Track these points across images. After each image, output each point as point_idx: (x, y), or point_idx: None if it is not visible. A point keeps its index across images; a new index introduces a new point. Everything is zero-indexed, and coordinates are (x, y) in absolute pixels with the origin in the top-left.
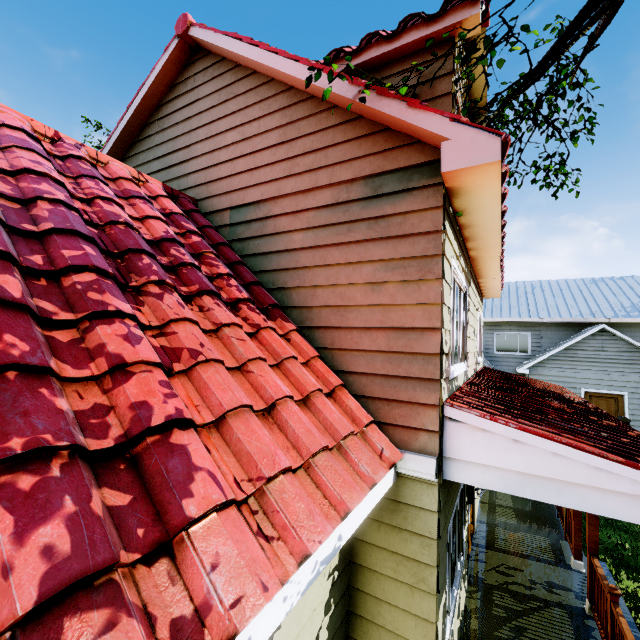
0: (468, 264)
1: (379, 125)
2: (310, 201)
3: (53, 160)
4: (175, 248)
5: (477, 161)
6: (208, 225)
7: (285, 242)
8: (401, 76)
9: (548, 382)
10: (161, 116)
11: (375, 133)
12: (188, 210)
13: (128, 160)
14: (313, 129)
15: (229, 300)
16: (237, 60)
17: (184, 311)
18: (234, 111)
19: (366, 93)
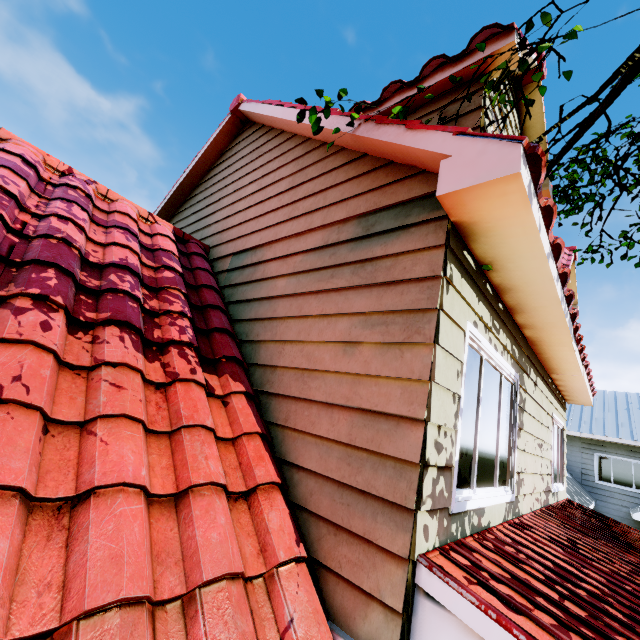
0: (521, 346)
1: (382, 160)
2: (301, 244)
3: (42, 185)
4: (119, 274)
5: (485, 177)
6: (203, 267)
7: (268, 288)
8: (424, 120)
9: None
10: (208, 178)
11: (377, 169)
12: (190, 253)
13: (176, 216)
14: (318, 173)
15: (159, 340)
16: (271, 124)
17: (39, 333)
18: (259, 166)
19: (354, 115)
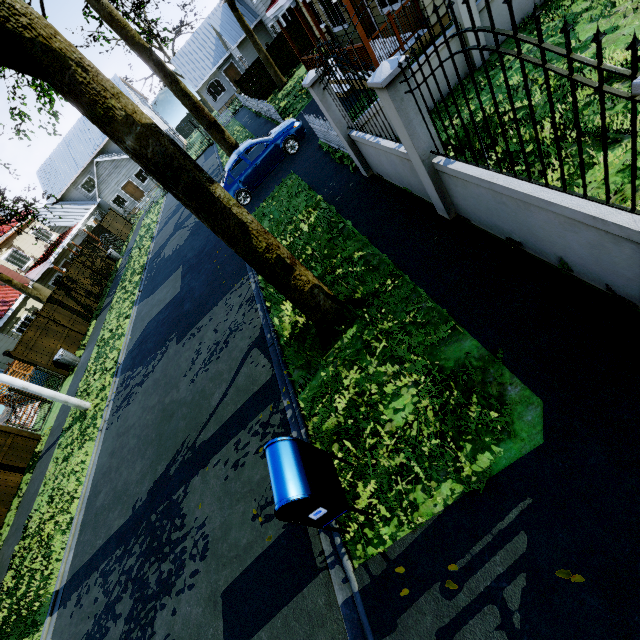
0: (7, 243)
1: None
2: None
3: None
4: None
5: None
6: None
7: None
8: None
9: (110, 196)
10: None
11: None
12: None
13: None
14: None
15: None
16: None
17: None
18: None
19: None
